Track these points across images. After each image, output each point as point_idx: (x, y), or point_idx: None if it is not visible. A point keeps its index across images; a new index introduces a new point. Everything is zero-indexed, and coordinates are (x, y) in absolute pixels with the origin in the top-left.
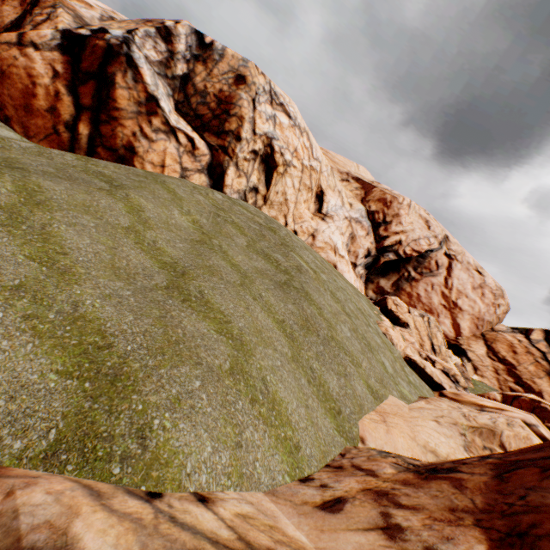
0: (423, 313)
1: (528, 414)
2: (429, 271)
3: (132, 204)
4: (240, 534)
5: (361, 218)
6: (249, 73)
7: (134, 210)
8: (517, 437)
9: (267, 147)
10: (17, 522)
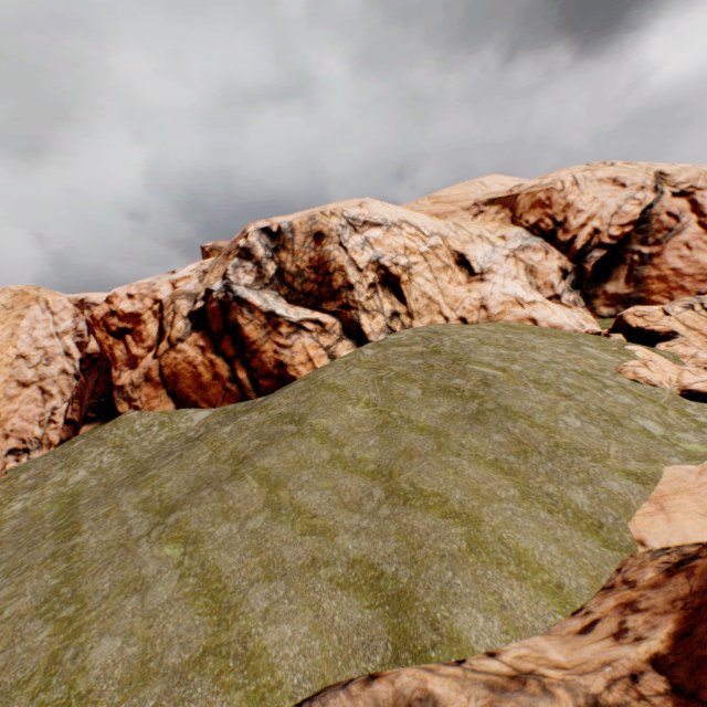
0: (688, 301)
1: None
2: (667, 232)
3: (319, 432)
4: (514, 667)
5: (525, 242)
6: (322, 225)
7: (323, 437)
8: None
9: (379, 270)
10: (405, 691)
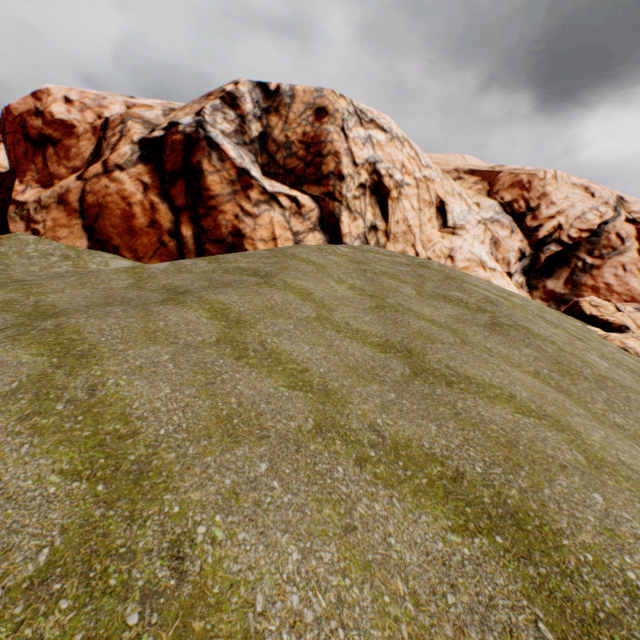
0: (637, 305)
1: None
2: (611, 250)
3: (297, 290)
4: None
5: (496, 216)
6: (328, 101)
7: (304, 295)
8: None
9: (372, 174)
10: None
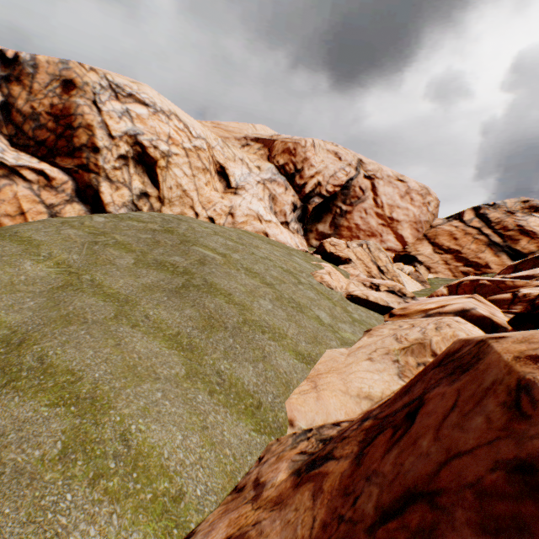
0: (361, 242)
1: (468, 299)
2: (357, 199)
3: None
4: None
5: (274, 176)
6: (75, 74)
7: None
8: (445, 339)
9: (135, 146)
10: None
